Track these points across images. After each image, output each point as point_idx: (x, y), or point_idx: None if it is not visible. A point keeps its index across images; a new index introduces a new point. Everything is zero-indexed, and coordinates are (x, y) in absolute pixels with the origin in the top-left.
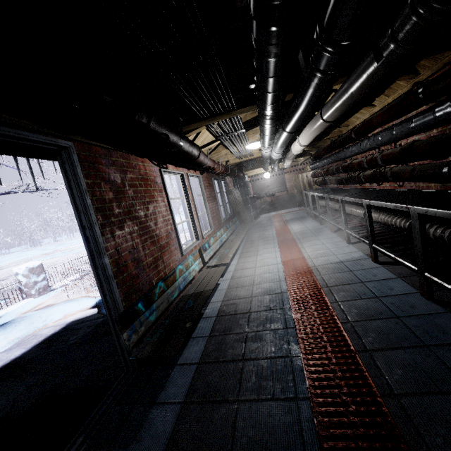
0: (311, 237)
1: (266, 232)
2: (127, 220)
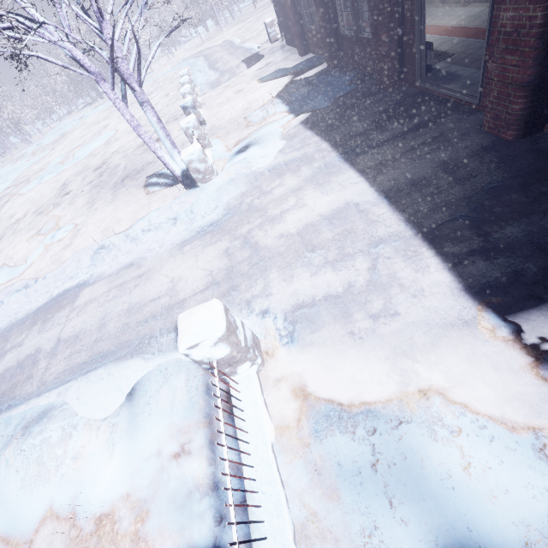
0: None
1: None
2: None
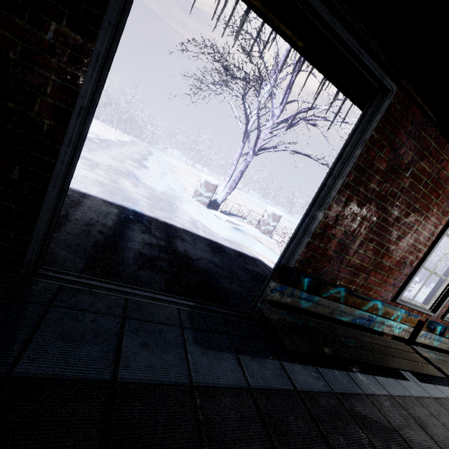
0: None
1: None
2: (373, 204)
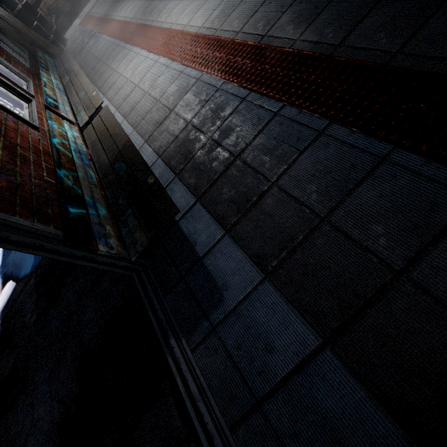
0: (158, 6)
1: (97, 46)
2: None
